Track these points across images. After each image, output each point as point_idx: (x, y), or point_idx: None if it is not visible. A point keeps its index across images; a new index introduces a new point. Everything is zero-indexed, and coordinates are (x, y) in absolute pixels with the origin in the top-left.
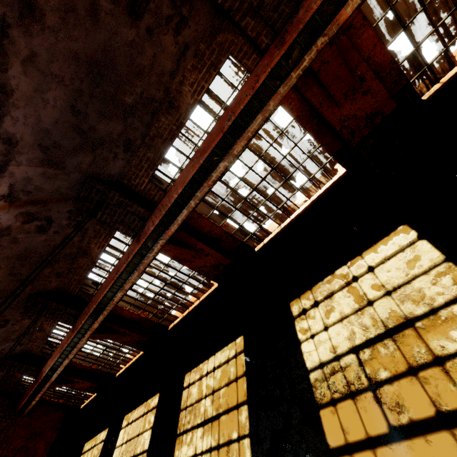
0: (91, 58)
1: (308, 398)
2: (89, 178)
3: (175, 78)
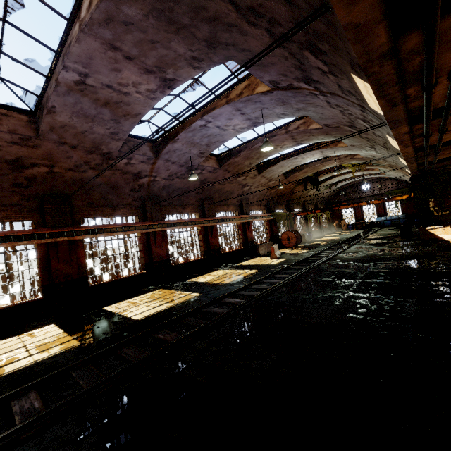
0: (189, 189)
1: (207, 283)
2: (158, 197)
3: (188, 205)
